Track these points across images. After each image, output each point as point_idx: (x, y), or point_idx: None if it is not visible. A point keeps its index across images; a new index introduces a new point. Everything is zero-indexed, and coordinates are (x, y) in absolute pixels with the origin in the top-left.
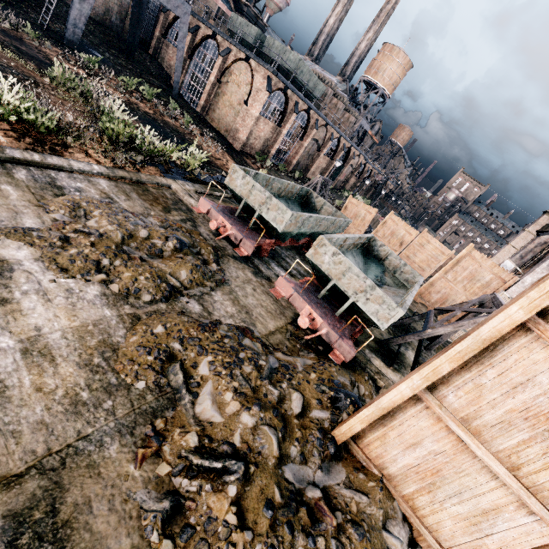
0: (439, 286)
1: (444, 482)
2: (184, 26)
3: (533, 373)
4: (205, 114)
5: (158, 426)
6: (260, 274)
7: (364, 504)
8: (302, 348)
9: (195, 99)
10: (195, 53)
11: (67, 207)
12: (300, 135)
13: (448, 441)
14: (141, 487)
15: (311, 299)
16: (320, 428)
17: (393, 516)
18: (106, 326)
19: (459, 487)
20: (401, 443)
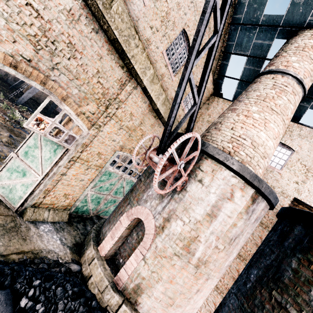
0: None
1: None
2: None
3: None
4: None
5: None
6: None
7: None
8: None
9: None
10: None
11: None
12: None
13: None
14: None
15: None
16: None
17: None
18: None
19: None
20: None
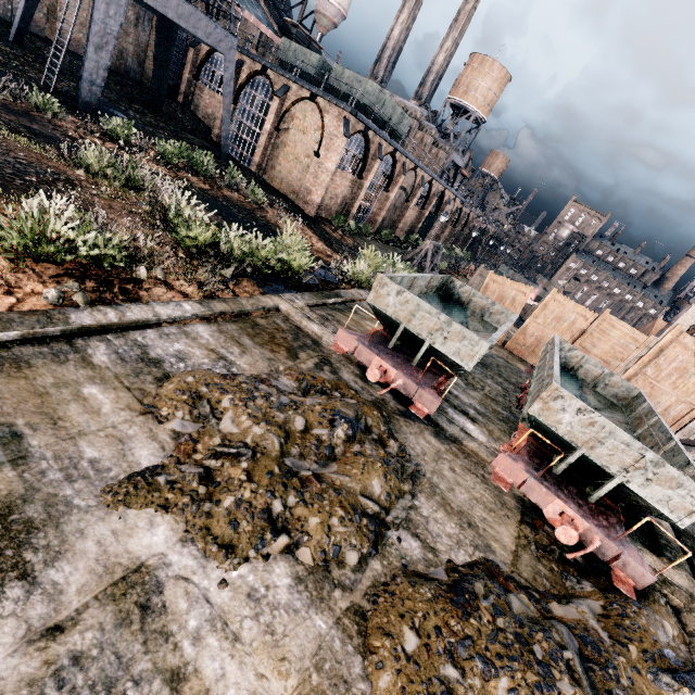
0: (635, 385)
1: None
2: (229, 64)
3: None
4: (262, 173)
5: None
6: (443, 435)
7: None
8: (563, 572)
9: (245, 154)
10: (240, 96)
11: (184, 403)
12: (384, 184)
13: None
14: None
15: (553, 484)
16: None
17: None
18: (333, 661)
19: None
20: None
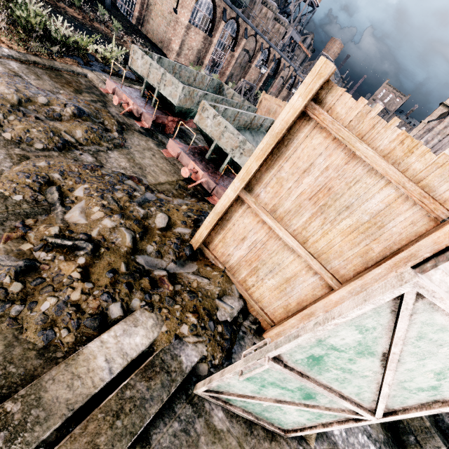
0: None
1: (263, 264)
2: None
3: (314, 158)
4: (140, 26)
5: (27, 222)
6: (163, 146)
7: (204, 284)
8: (187, 196)
9: (130, 11)
10: None
11: None
12: (231, 45)
13: (263, 231)
14: (3, 254)
15: (197, 158)
16: (178, 237)
17: (230, 294)
18: None
19: (272, 265)
20: (235, 241)
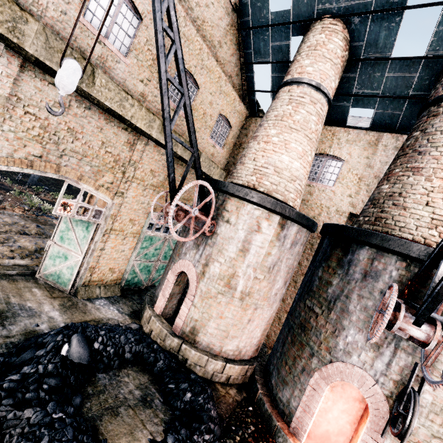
0: None
1: None
2: None
3: None
4: None
5: None
6: None
7: None
8: None
9: None
10: None
11: None
12: None
13: None
14: None
15: None
16: None
17: None
18: None
19: None
20: None
